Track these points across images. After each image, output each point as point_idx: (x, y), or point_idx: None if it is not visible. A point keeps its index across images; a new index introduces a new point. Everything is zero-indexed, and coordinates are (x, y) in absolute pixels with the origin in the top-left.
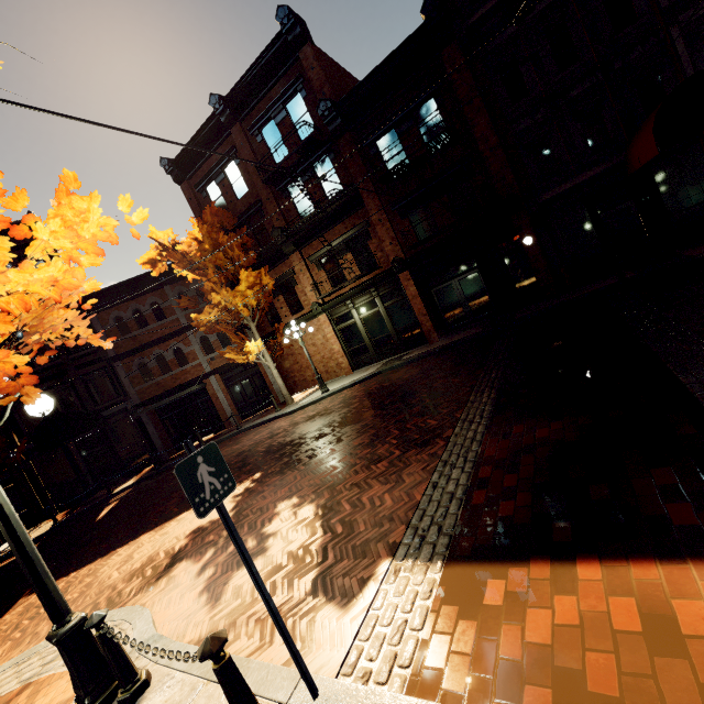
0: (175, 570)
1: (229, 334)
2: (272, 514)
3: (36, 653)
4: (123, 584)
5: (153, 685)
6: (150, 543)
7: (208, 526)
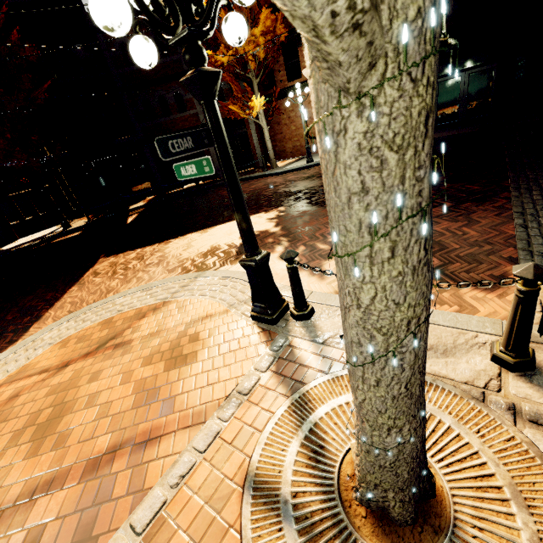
0: None
1: (232, 86)
2: (328, 231)
3: (156, 287)
4: (201, 259)
5: (318, 312)
6: (202, 239)
7: (258, 234)
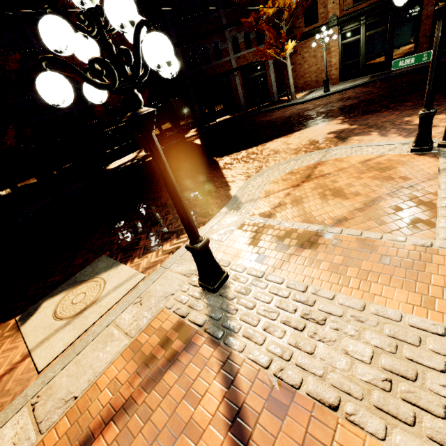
0: (353, 139)
1: (268, 34)
2: (404, 121)
3: (301, 159)
4: (311, 146)
5: None
6: (294, 139)
7: (342, 130)
